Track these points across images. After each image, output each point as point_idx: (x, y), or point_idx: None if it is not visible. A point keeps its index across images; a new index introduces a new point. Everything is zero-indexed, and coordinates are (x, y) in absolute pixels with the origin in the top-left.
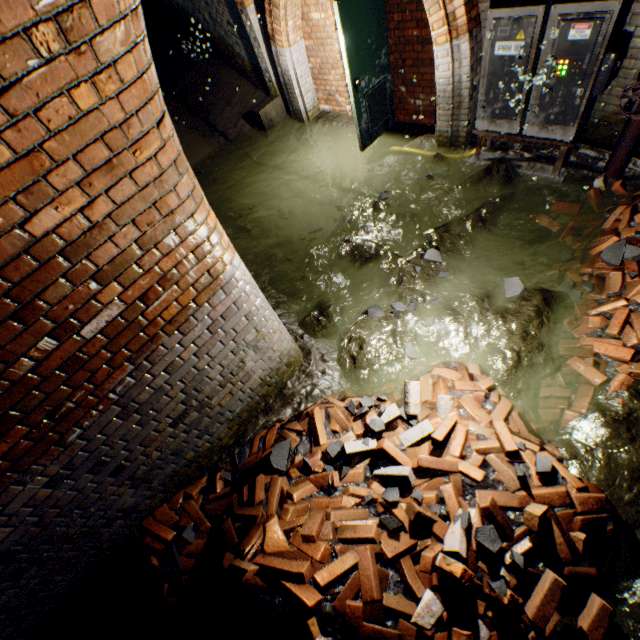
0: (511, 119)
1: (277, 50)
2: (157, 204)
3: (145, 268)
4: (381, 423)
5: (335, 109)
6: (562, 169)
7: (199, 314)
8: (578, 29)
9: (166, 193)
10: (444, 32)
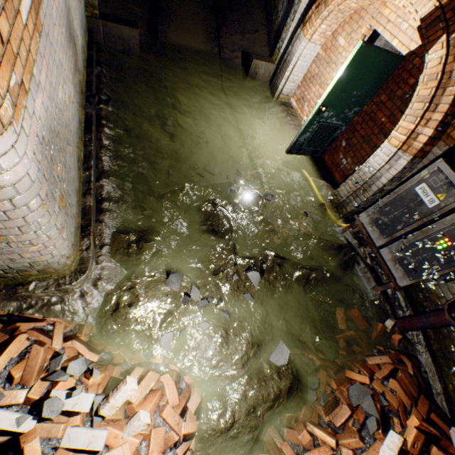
0: (383, 235)
1: (300, 34)
2: None
3: None
4: (59, 408)
5: (298, 110)
6: (378, 291)
7: None
8: None
9: None
10: (401, 139)
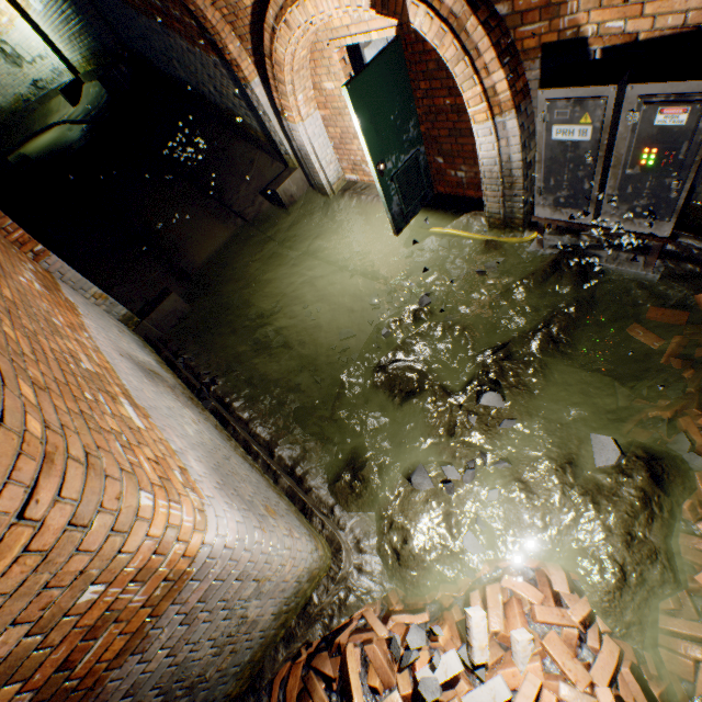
0: (581, 209)
1: (289, 125)
2: (51, 582)
3: (55, 641)
4: (435, 685)
5: (363, 179)
6: (657, 261)
7: (163, 620)
8: (668, 113)
9: (63, 563)
10: (483, 109)
